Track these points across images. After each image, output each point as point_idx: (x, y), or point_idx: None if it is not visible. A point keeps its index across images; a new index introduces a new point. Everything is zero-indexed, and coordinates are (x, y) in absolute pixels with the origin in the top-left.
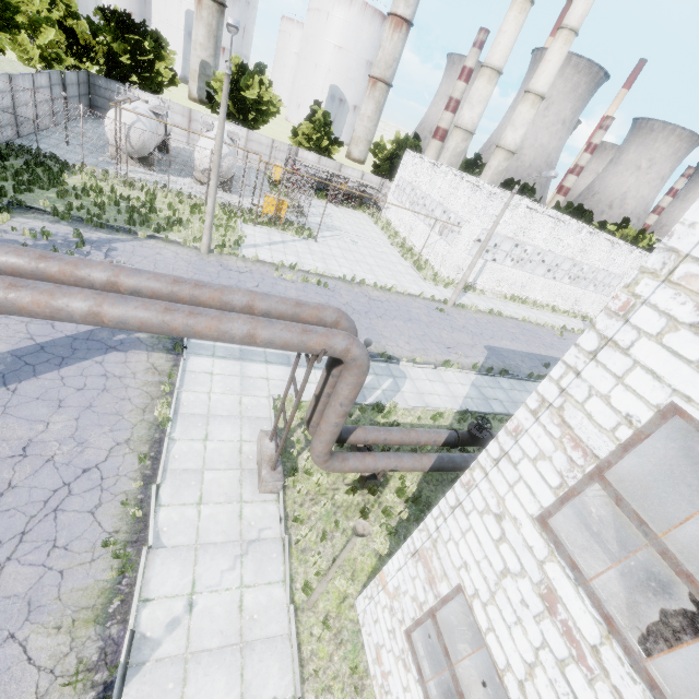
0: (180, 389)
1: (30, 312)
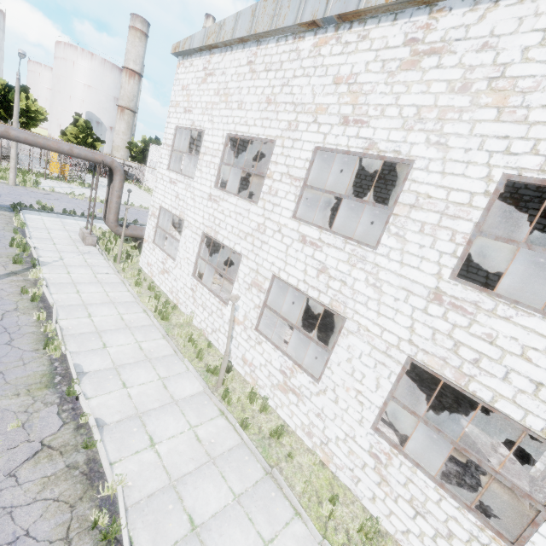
0: (25, 221)
1: None
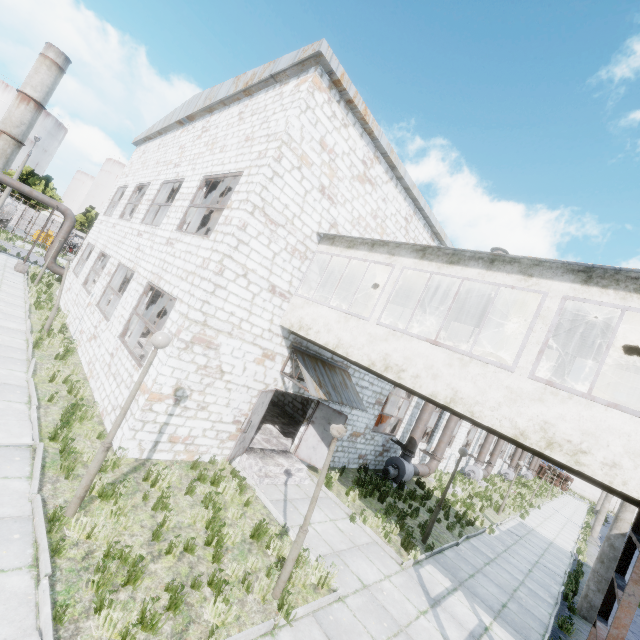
0: None
1: None
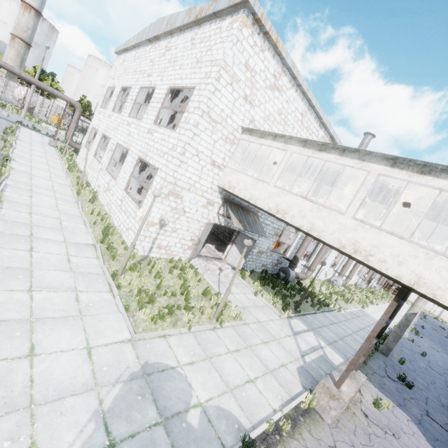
0: (20, 129)
1: (8, 68)
